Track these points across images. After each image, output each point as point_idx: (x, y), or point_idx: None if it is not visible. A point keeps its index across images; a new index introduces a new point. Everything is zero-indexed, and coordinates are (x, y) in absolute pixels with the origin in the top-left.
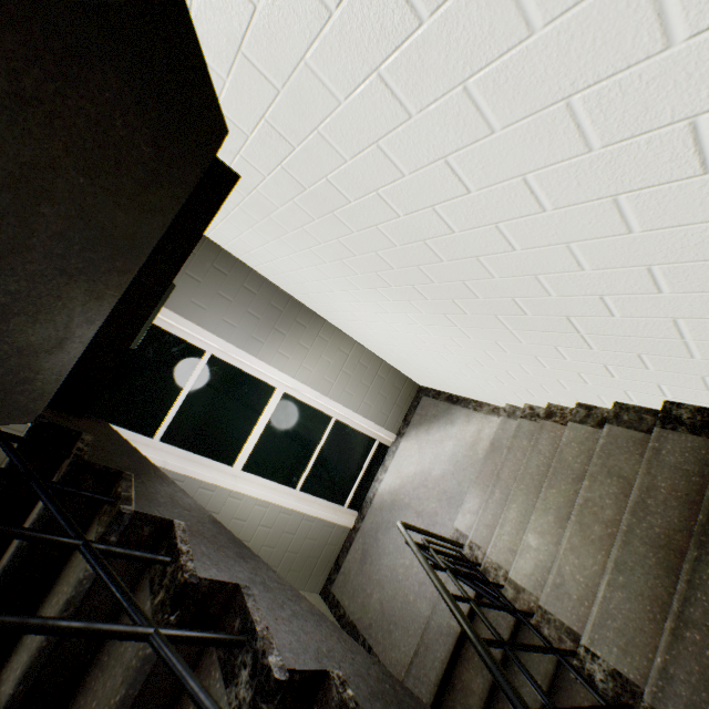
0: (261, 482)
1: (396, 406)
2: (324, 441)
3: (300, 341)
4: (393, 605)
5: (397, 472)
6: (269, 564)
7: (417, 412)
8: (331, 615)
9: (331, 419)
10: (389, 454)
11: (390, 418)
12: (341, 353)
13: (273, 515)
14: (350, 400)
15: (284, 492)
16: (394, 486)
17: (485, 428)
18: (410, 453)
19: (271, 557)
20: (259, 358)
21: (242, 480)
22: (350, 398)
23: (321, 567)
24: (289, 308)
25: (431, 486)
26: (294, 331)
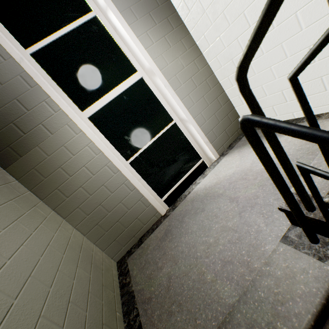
0: (101, 138)
1: (224, 132)
2: (161, 134)
3: (166, 36)
4: (183, 282)
5: (214, 175)
6: (81, 208)
7: (241, 140)
8: (117, 281)
9: (172, 121)
10: (210, 167)
11: (218, 140)
12: (194, 65)
13: (99, 164)
14: (191, 106)
15: (116, 156)
16: (210, 184)
17: (328, 125)
18: (230, 162)
19: (85, 202)
20: (130, 28)
21: (84, 122)
22: (191, 104)
23: (126, 238)
24: (165, 7)
25: (251, 178)
26: (163, 26)
